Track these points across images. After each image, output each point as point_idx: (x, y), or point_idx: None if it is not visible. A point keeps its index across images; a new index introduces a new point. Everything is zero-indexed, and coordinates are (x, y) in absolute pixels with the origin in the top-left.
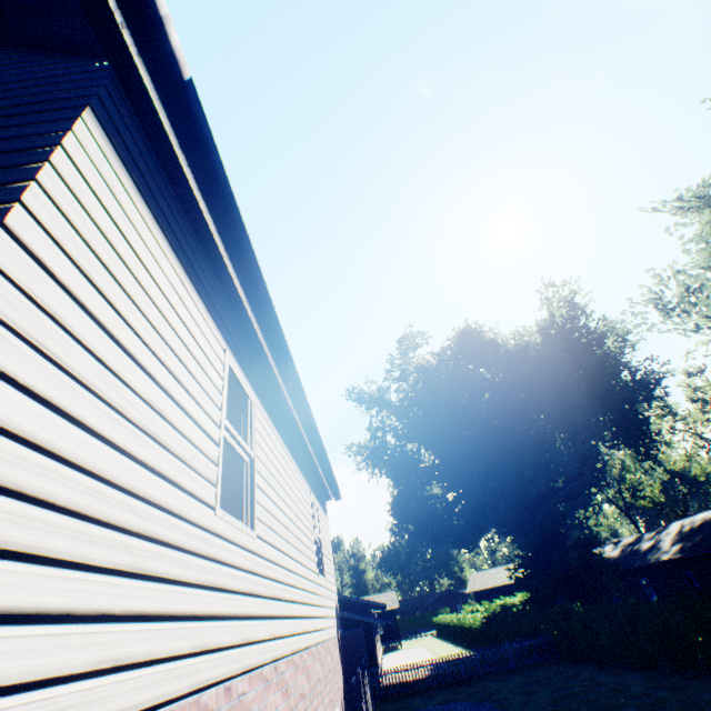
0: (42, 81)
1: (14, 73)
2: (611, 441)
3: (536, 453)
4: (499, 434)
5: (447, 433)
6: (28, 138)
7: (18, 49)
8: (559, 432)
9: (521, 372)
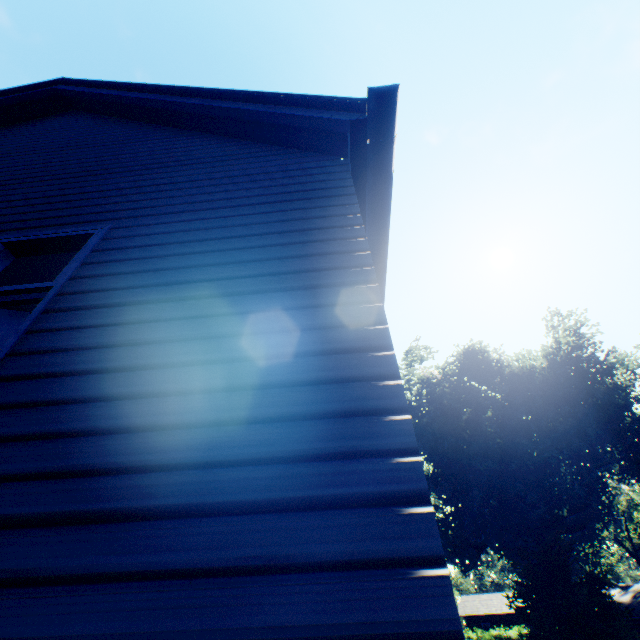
0: (302, 172)
1: (275, 164)
2: (621, 474)
3: (539, 477)
4: (501, 453)
5: (448, 445)
6: (334, 217)
7: (258, 143)
8: (564, 458)
9: (526, 394)
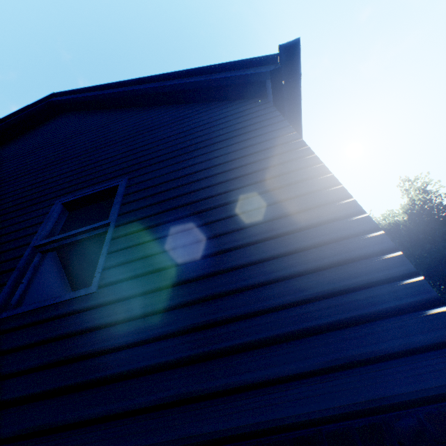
0: (240, 114)
1: (218, 114)
2: None
3: None
4: None
5: None
6: (278, 138)
7: (199, 103)
8: (433, 282)
9: (396, 241)
